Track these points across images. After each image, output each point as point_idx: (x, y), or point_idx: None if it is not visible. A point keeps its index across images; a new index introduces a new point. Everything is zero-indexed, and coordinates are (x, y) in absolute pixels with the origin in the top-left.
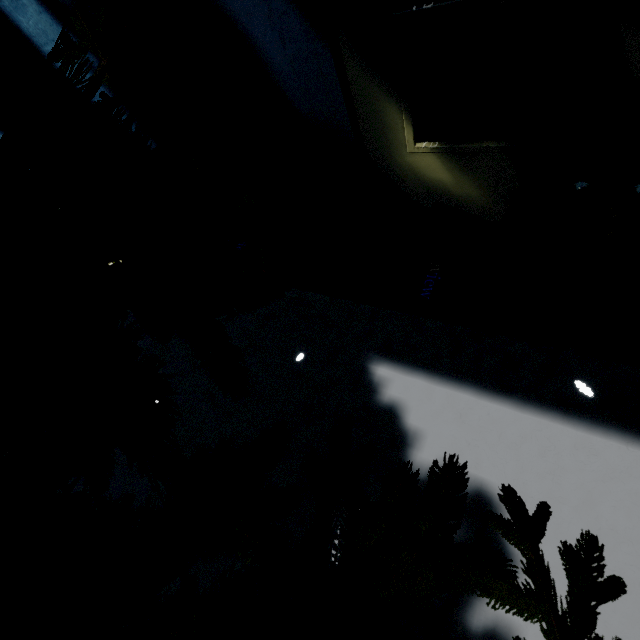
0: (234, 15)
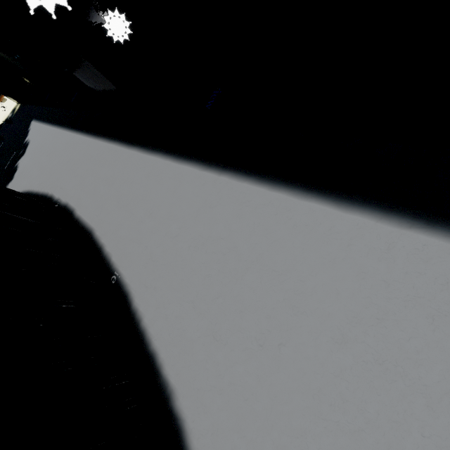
0: None
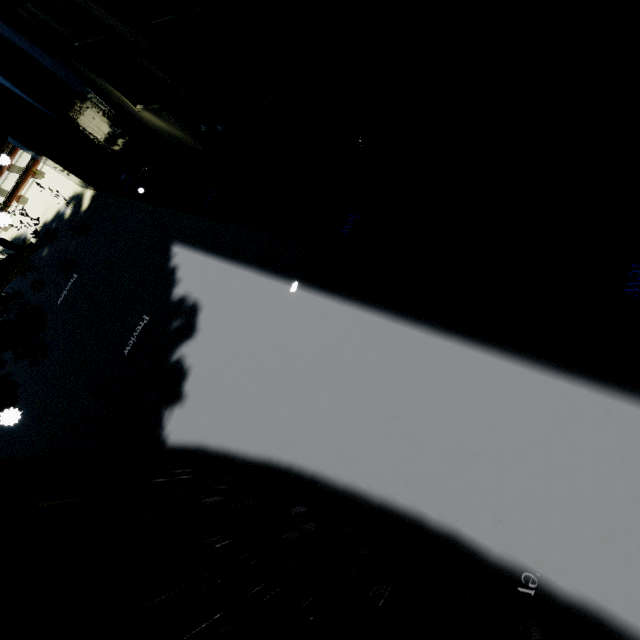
0: (18, 45)
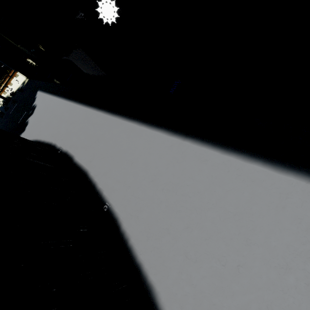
0: None
